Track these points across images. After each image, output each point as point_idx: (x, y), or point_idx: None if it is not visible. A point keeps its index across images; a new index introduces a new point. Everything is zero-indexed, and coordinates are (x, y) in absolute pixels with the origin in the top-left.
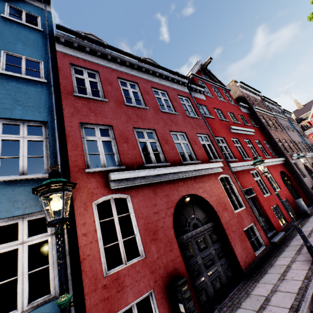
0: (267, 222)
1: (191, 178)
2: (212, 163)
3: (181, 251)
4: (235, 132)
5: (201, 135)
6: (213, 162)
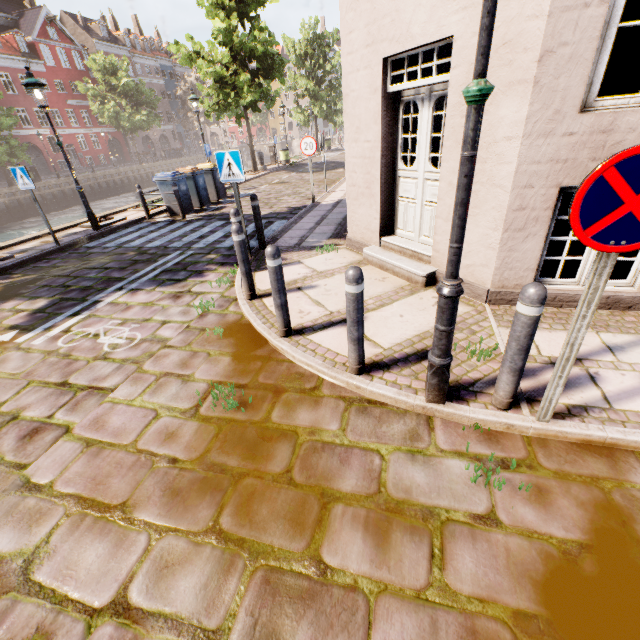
0: (80, 163)
1: (29, 136)
2: (44, 128)
3: (24, 161)
4: (72, 105)
5: (38, 109)
6: (45, 128)
